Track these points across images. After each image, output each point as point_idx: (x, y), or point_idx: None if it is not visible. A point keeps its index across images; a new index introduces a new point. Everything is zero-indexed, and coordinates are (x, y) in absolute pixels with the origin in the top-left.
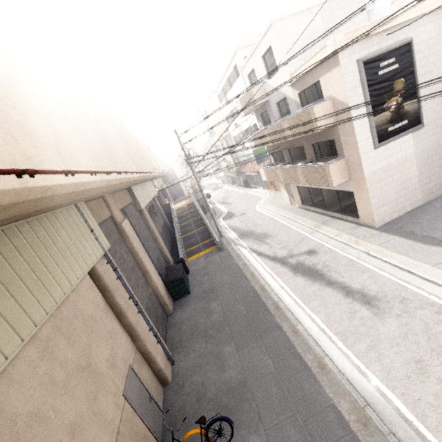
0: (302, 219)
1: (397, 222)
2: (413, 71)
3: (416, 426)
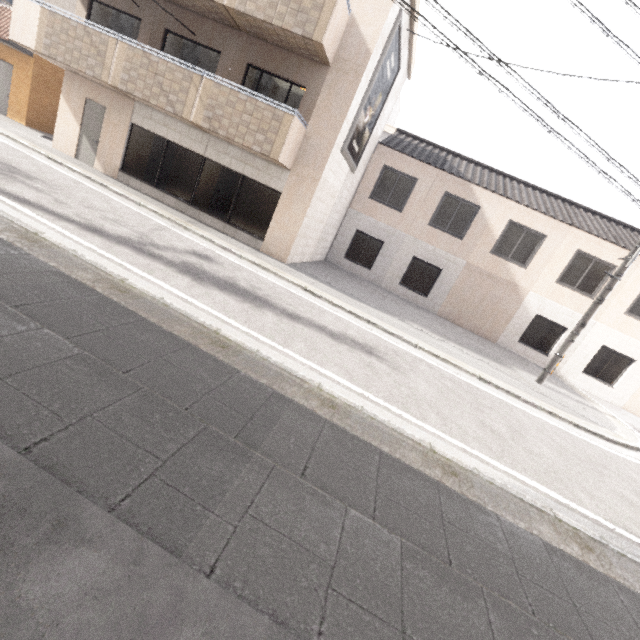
0: (134, 196)
1: (304, 268)
2: (383, 103)
3: (575, 509)
